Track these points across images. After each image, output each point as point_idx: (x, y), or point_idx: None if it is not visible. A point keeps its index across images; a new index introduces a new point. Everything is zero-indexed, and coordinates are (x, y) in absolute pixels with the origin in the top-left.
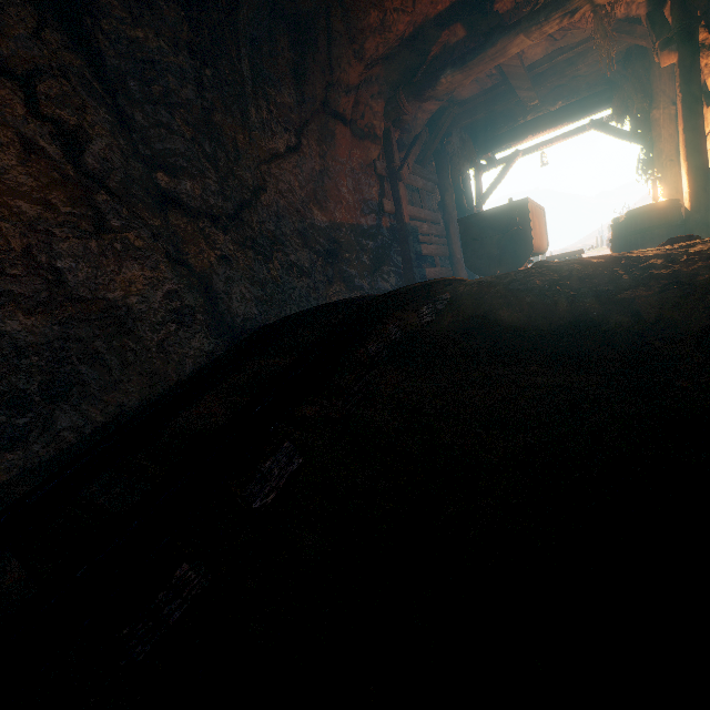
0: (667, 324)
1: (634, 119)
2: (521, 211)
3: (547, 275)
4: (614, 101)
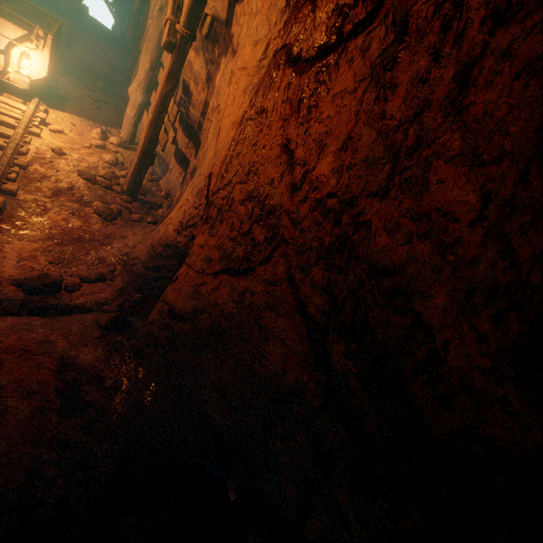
0: (108, 32)
1: (115, 13)
2: (87, 10)
3: (99, 22)
4: (113, 2)
